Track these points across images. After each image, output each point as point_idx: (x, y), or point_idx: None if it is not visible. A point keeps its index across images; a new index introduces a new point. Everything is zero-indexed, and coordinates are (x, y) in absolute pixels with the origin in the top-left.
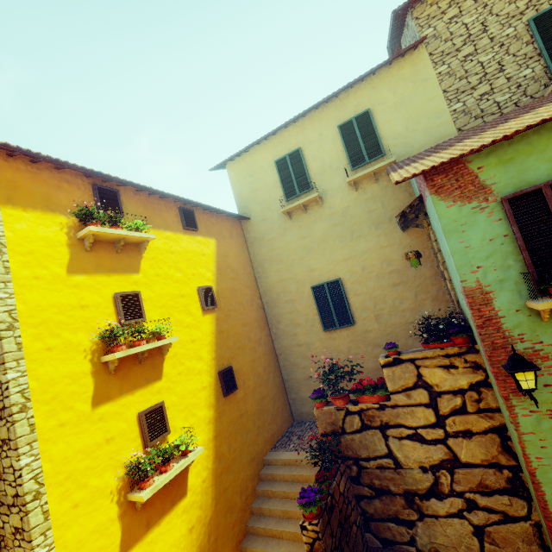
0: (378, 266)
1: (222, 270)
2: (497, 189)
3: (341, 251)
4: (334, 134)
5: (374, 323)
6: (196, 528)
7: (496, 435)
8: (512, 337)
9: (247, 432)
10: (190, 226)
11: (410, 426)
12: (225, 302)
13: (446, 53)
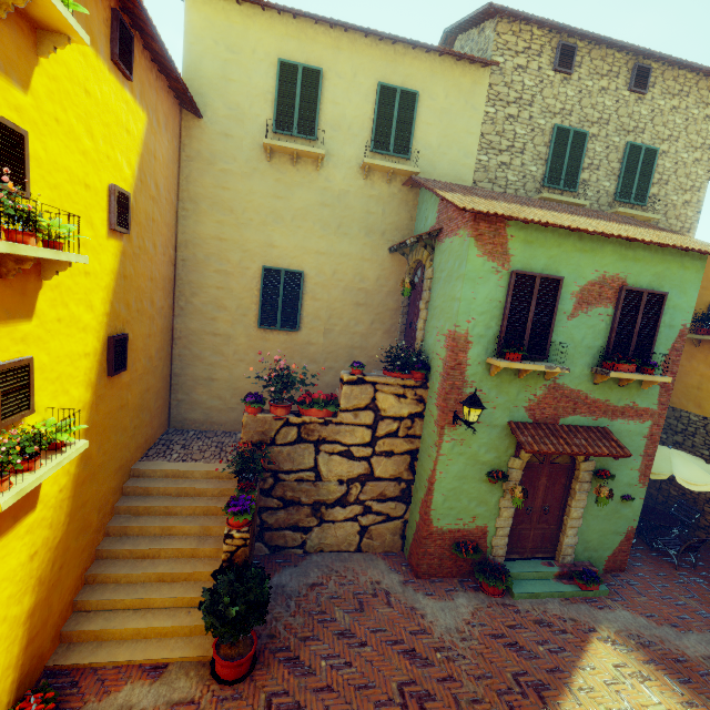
0: (350, 277)
1: (144, 175)
2: (513, 261)
3: (318, 240)
4: (370, 89)
5: (321, 337)
6: (39, 554)
7: (409, 457)
8: (467, 382)
9: (122, 432)
10: (123, 62)
11: (346, 443)
12: (137, 231)
13: (500, 97)
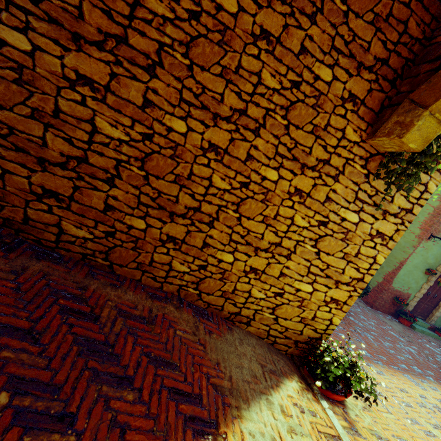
0: None
1: None
2: None
3: None
4: None
5: None
6: None
7: None
8: None
9: None
10: None
11: None
12: None
13: None
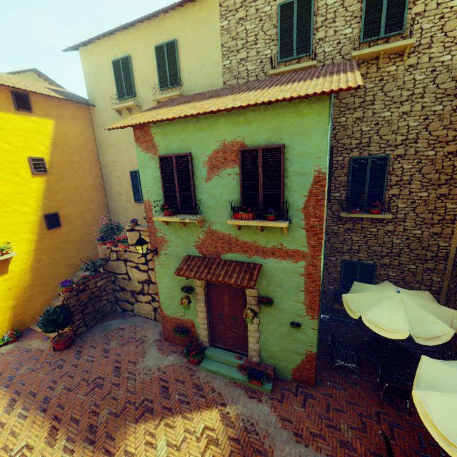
0: None
1: (58, 146)
2: (160, 149)
3: None
4: (152, 53)
5: None
6: (14, 289)
7: None
8: (157, 230)
9: (67, 251)
10: (23, 108)
11: (136, 262)
12: (59, 170)
13: (229, 9)
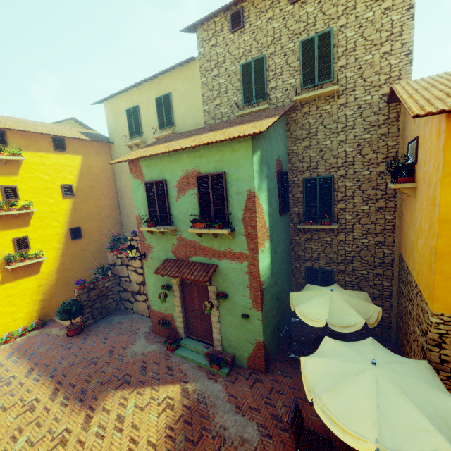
0: None
1: (84, 175)
2: (146, 177)
3: None
4: (154, 103)
5: None
6: (43, 286)
7: None
8: (145, 238)
9: (86, 258)
10: (59, 149)
11: (135, 267)
12: (83, 193)
13: (207, 69)
